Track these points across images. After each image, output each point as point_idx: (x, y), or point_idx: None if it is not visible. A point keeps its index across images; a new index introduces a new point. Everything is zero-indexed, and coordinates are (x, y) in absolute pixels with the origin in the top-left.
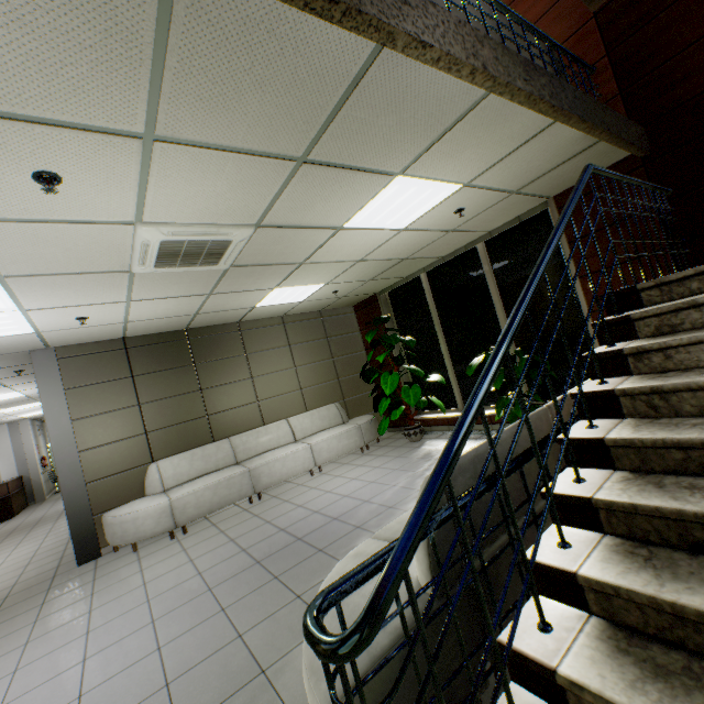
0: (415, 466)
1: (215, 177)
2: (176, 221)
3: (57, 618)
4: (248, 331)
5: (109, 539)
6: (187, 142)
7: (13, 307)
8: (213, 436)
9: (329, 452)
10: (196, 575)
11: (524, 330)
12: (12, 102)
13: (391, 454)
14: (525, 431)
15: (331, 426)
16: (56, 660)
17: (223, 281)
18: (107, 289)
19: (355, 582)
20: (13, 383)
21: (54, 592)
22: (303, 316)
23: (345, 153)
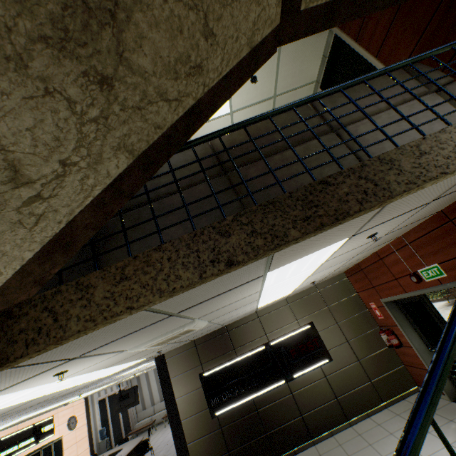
0: None
1: None
2: None
3: None
4: None
5: None
6: None
7: None
8: None
9: None
10: None
11: None
12: None
13: None
14: None
15: None
16: None
17: None
18: None
19: None
20: None
21: None
22: None
23: None
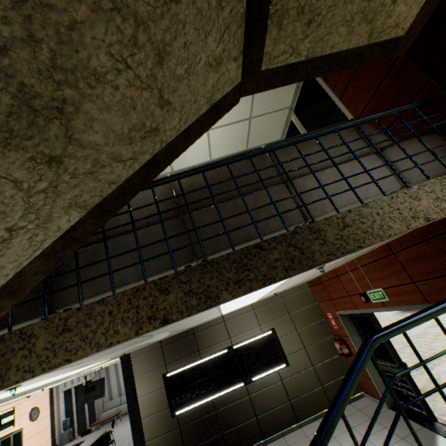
0: None
1: None
2: None
3: None
4: None
5: None
6: None
7: None
8: None
9: None
10: None
11: None
12: None
13: None
14: None
15: None
16: None
17: None
18: None
19: None
20: None
21: None
22: None
23: None
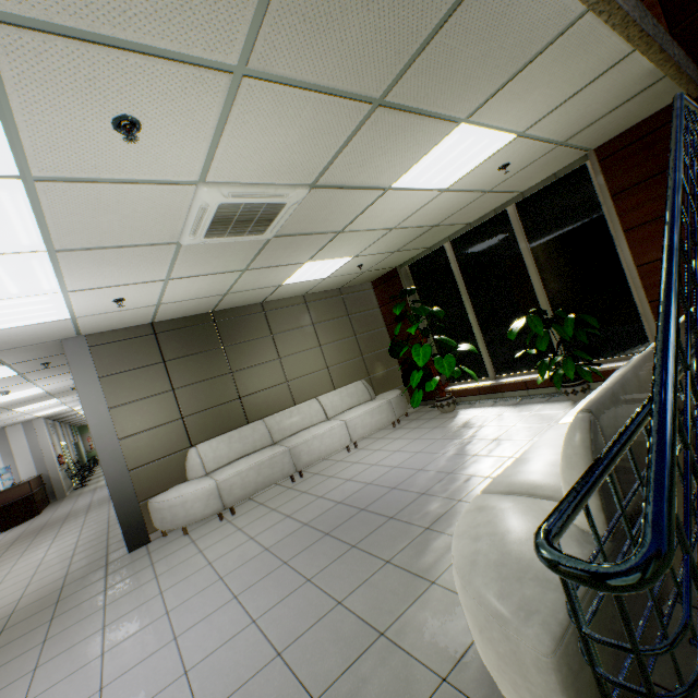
0: (459, 435)
1: (289, 124)
2: (237, 181)
3: (127, 602)
4: (271, 312)
5: (157, 524)
6: (274, 78)
7: (57, 288)
8: (247, 418)
9: (363, 428)
10: (263, 551)
11: (560, 292)
12: (114, 22)
13: (426, 426)
14: (642, 372)
15: (360, 403)
16: (144, 641)
17: (262, 254)
18: (150, 266)
19: (569, 518)
20: (37, 377)
21: (113, 578)
22: (323, 294)
23: (422, 93)
